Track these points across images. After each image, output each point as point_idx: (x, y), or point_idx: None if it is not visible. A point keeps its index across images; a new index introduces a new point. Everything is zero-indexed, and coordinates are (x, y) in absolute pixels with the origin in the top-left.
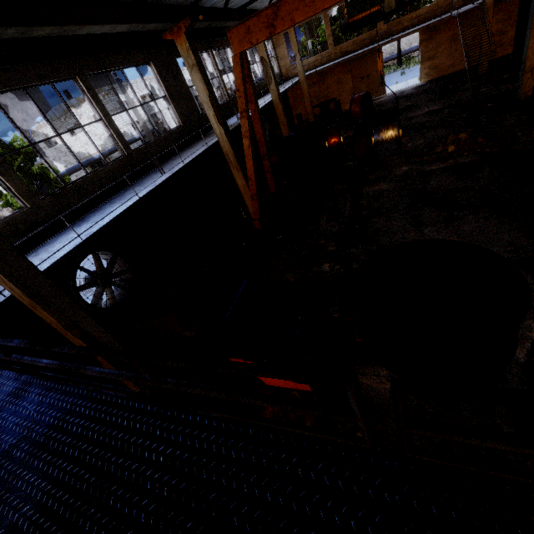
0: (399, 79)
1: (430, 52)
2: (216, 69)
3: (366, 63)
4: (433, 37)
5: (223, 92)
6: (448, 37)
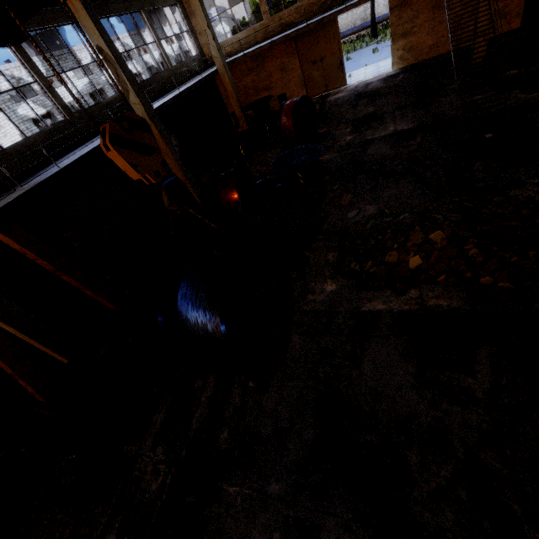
0: (370, 59)
1: (405, 26)
2: (28, 68)
3: (318, 41)
4: (408, 1)
5: (55, 106)
6: (430, 1)
